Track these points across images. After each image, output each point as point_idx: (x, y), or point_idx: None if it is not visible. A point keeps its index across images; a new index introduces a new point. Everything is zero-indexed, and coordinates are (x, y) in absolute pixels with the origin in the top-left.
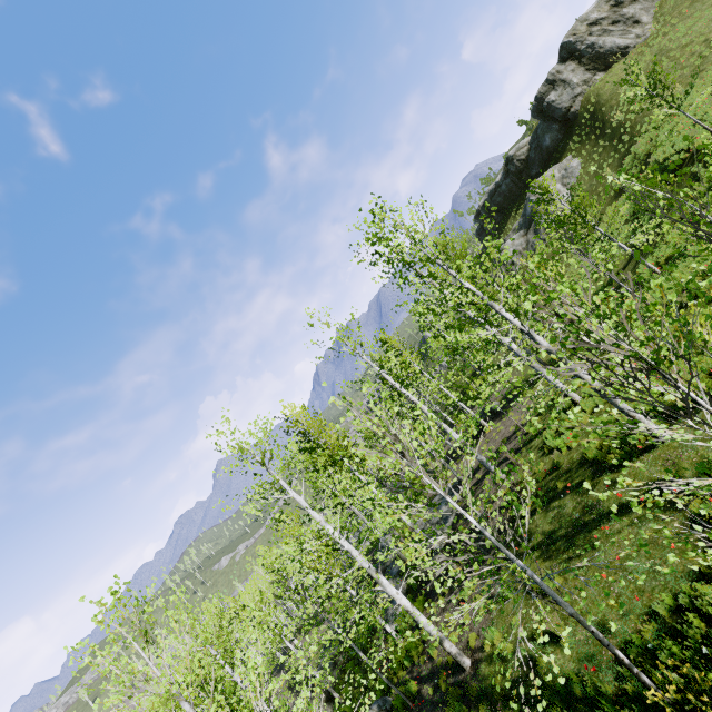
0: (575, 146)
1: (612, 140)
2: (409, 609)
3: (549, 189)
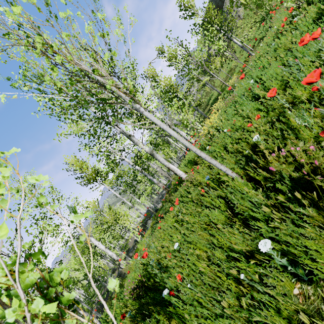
0: None
1: None
2: (104, 250)
3: (189, 6)
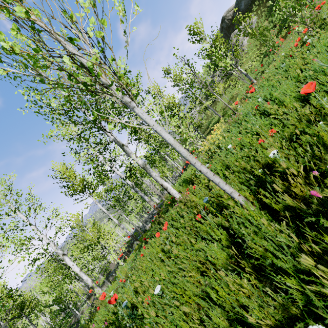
0: (256, 8)
1: (272, 2)
2: (78, 272)
3: (198, 31)
